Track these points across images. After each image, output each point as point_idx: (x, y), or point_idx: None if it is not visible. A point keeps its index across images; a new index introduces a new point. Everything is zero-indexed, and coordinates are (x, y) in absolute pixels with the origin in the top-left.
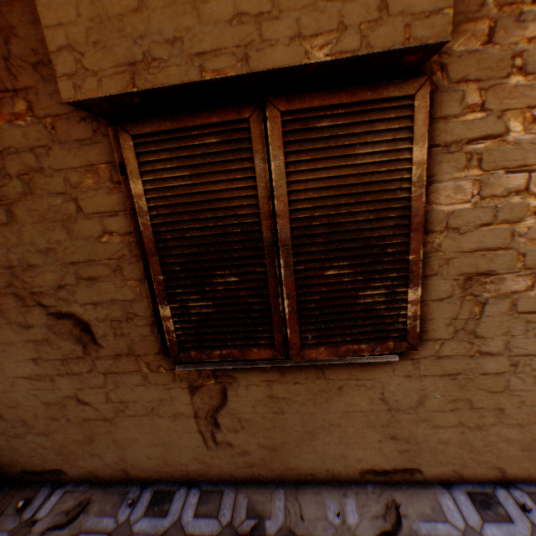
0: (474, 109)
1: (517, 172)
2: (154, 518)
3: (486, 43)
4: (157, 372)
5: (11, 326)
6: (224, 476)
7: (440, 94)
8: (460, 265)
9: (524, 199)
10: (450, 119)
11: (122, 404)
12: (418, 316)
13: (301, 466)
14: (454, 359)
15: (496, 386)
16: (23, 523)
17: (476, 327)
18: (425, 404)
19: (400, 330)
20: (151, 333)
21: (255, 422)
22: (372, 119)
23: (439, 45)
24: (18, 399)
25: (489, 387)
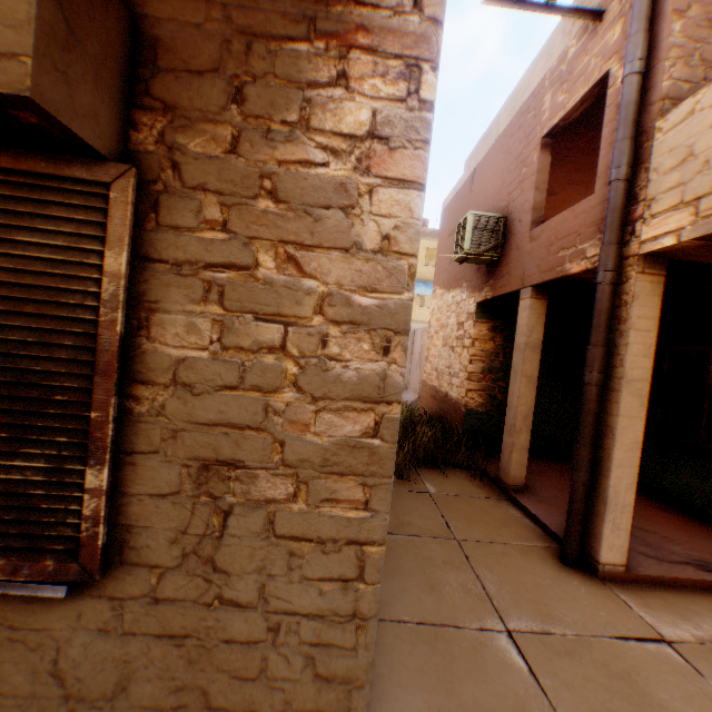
0: (215, 226)
1: (271, 321)
2: None
3: (230, 151)
4: None
5: None
6: None
7: (171, 196)
8: (194, 443)
9: (282, 362)
10: (185, 231)
11: None
12: (103, 519)
13: None
14: (182, 606)
15: (248, 666)
16: None
17: (217, 552)
18: (132, 689)
19: (71, 539)
20: None
21: None
22: (47, 198)
23: (27, 101)
24: None
25: (238, 666)
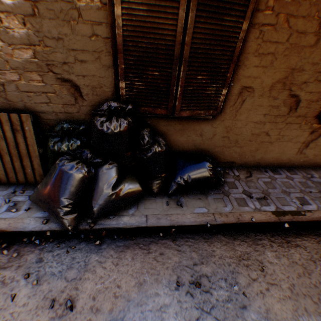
0: None
1: None
2: (278, 175)
3: None
4: (305, 124)
5: (268, 97)
6: (291, 165)
7: None
8: None
9: None
10: None
11: (281, 136)
12: None
13: (318, 162)
14: None
15: None
16: (234, 176)
17: None
18: None
19: None
20: (318, 108)
21: (319, 146)
22: None
23: None
24: (242, 131)
25: None
